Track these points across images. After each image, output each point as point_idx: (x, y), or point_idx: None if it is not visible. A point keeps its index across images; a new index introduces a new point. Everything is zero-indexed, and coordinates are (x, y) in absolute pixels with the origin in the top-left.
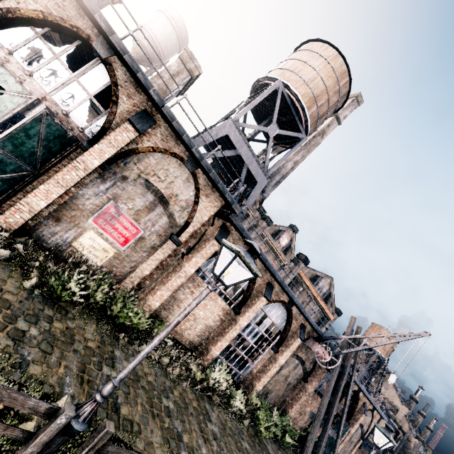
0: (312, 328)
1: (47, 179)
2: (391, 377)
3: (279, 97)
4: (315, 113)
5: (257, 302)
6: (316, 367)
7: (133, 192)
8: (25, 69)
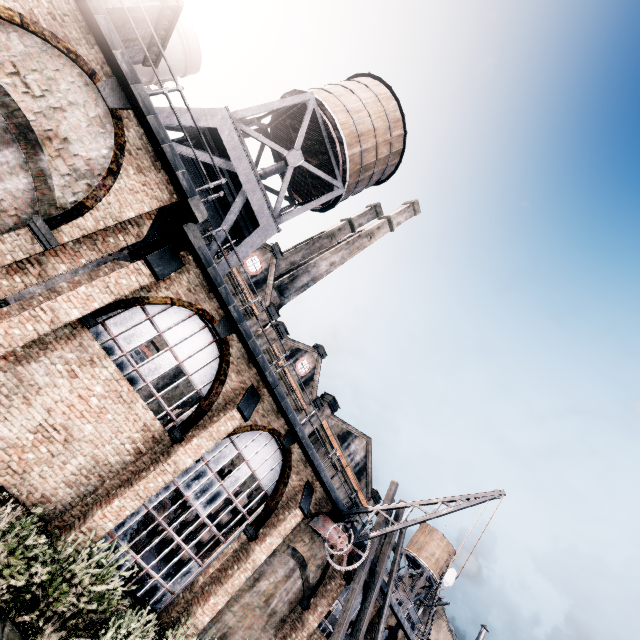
0: (325, 492)
1: None
2: (448, 573)
3: (309, 116)
4: (357, 158)
5: (221, 418)
6: (326, 575)
7: None
8: None
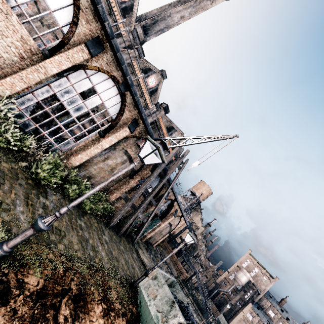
0: (145, 128)
1: None
2: (195, 162)
3: None
4: None
5: (74, 48)
6: (143, 168)
7: None
8: None
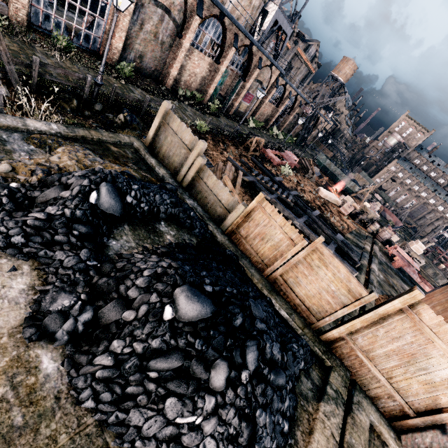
0: (304, 100)
1: (235, 95)
2: (330, 115)
3: None
4: None
5: (286, 102)
6: (303, 114)
7: (253, 85)
8: (229, 65)
